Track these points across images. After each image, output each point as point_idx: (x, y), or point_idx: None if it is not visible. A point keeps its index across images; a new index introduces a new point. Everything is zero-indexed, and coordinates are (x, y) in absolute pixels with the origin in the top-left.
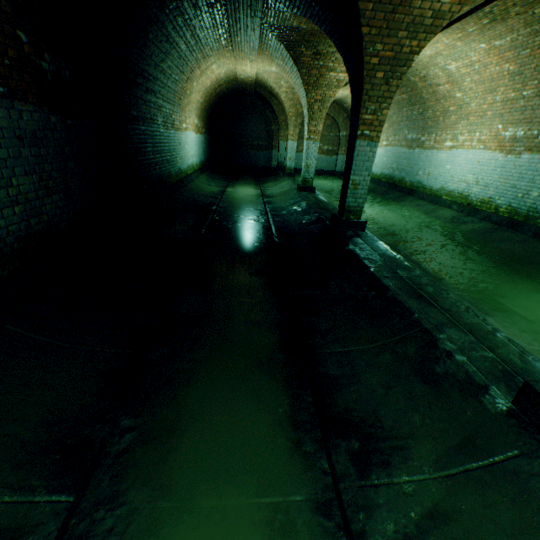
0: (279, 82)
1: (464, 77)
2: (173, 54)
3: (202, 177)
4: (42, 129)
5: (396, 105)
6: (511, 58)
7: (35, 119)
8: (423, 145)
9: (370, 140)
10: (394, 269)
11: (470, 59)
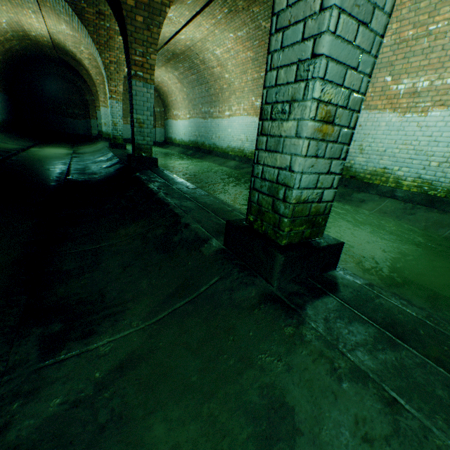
0: (79, 47)
1: (227, 61)
2: None
3: None
4: None
5: (191, 84)
6: (250, 47)
7: None
8: (213, 115)
9: (146, 82)
10: (170, 184)
11: (227, 46)
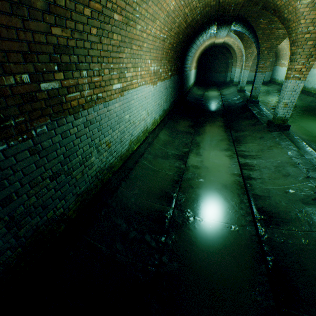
0: (234, 42)
1: None
2: (195, 47)
3: (194, 88)
4: (177, 80)
5: None
6: None
7: (176, 78)
8: None
9: (262, 72)
10: (260, 112)
11: None
